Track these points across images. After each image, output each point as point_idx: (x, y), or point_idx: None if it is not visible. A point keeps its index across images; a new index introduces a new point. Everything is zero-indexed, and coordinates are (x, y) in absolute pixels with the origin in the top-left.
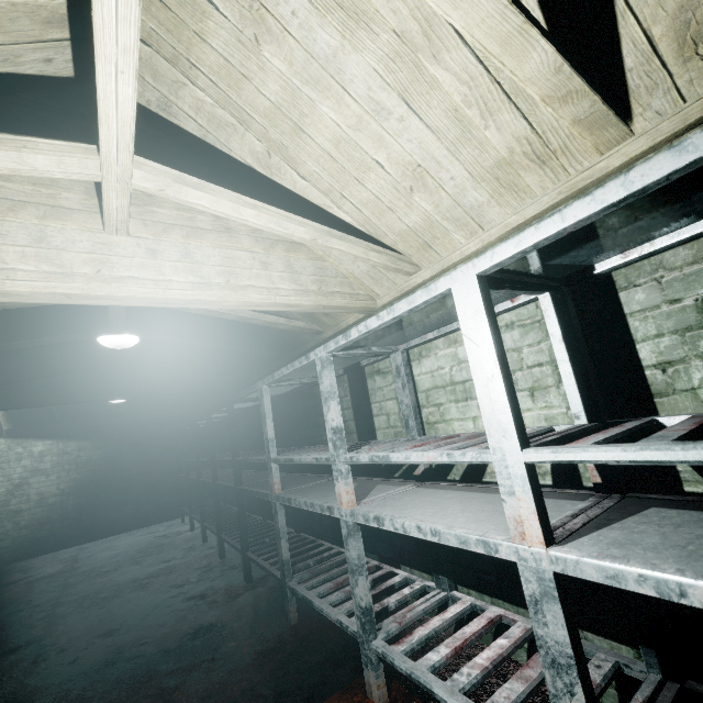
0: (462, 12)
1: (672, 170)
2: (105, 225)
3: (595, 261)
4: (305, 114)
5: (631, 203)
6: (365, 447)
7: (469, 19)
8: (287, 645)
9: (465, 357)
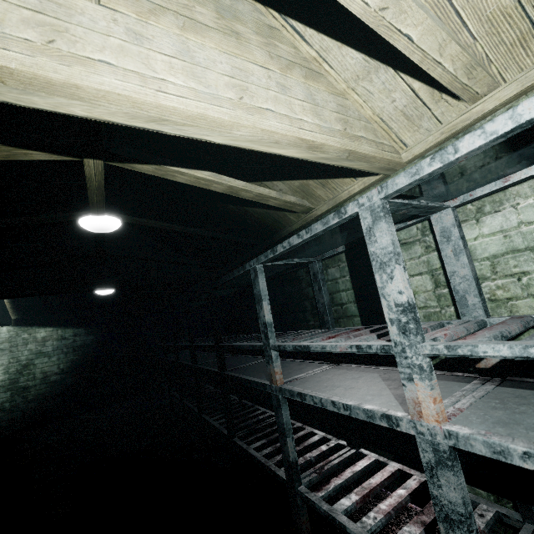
0: None
1: None
2: None
3: None
4: None
5: None
6: None
7: None
8: None
9: None
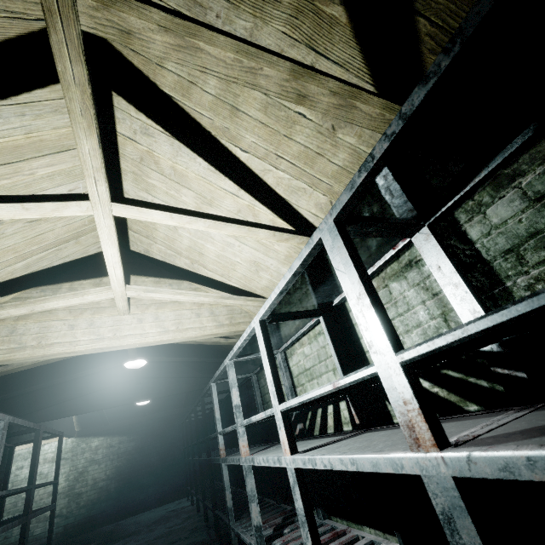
0: (225, 230)
1: (285, 284)
2: (119, 312)
3: (331, 300)
4: (202, 248)
5: (299, 287)
6: None
7: (228, 231)
8: None
9: (307, 353)
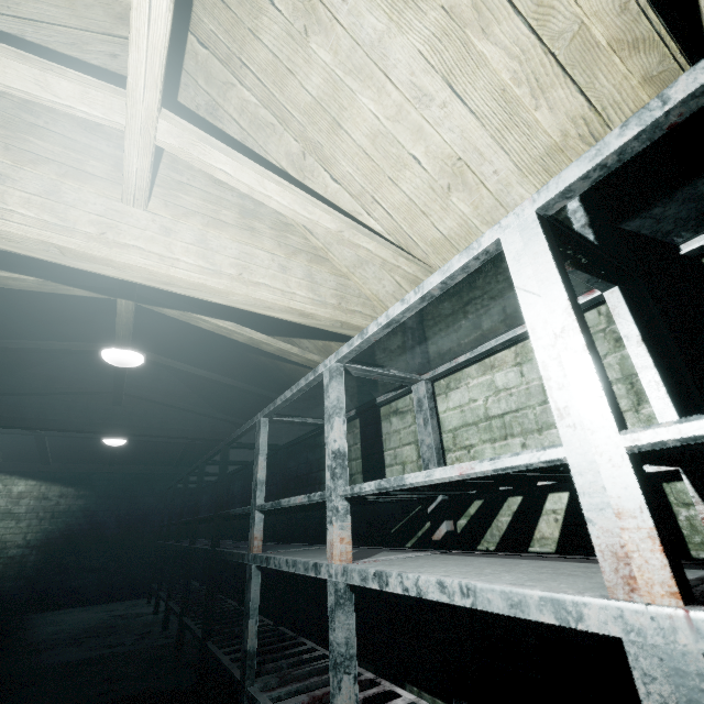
0: None
1: None
2: (123, 191)
3: (681, 239)
4: (345, 108)
5: None
6: None
7: None
8: None
9: (504, 384)
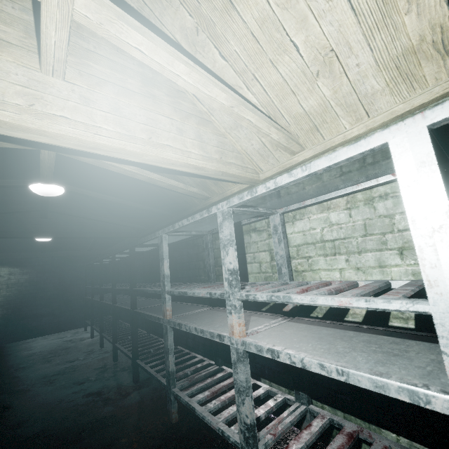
0: None
1: None
2: (42, 62)
3: None
4: None
5: None
6: (247, 287)
7: None
8: (170, 443)
9: (336, 221)
